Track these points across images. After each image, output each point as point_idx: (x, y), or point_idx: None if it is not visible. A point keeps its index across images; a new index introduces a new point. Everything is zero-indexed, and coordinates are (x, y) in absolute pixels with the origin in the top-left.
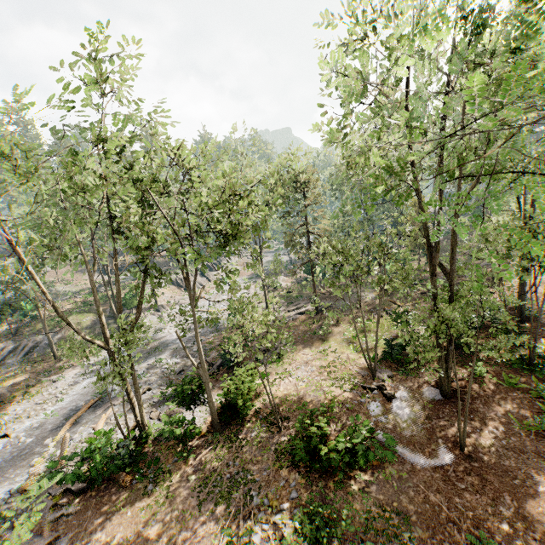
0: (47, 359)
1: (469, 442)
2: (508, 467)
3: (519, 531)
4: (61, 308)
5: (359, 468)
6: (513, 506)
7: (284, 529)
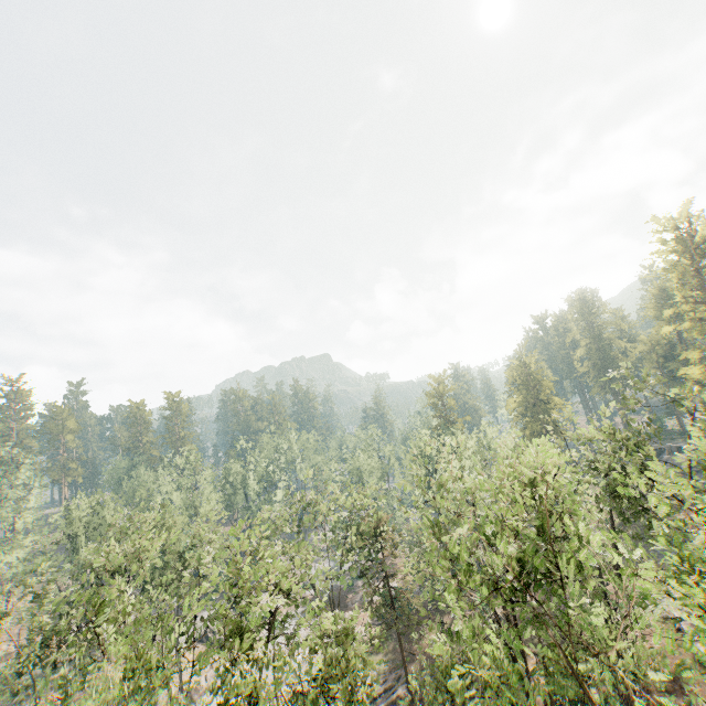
0: None
1: None
2: None
3: None
4: None
5: None
6: None
7: None
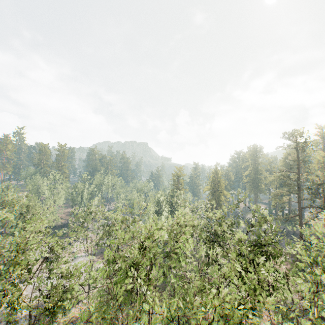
0: None
1: None
2: None
3: None
4: None
5: None
6: None
7: None
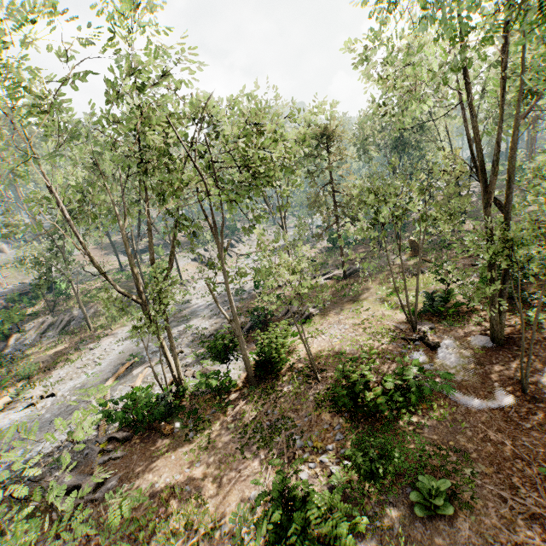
0: (83, 331)
1: (530, 384)
2: None
3: None
4: (92, 286)
5: (407, 412)
6: None
7: (332, 467)
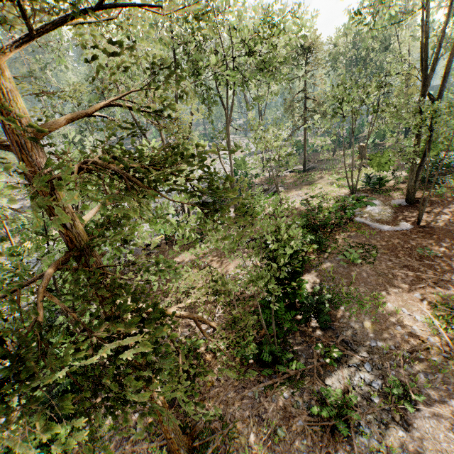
0: None
1: (424, 221)
2: (451, 230)
3: (452, 251)
4: None
5: (342, 231)
6: (450, 243)
7: None
